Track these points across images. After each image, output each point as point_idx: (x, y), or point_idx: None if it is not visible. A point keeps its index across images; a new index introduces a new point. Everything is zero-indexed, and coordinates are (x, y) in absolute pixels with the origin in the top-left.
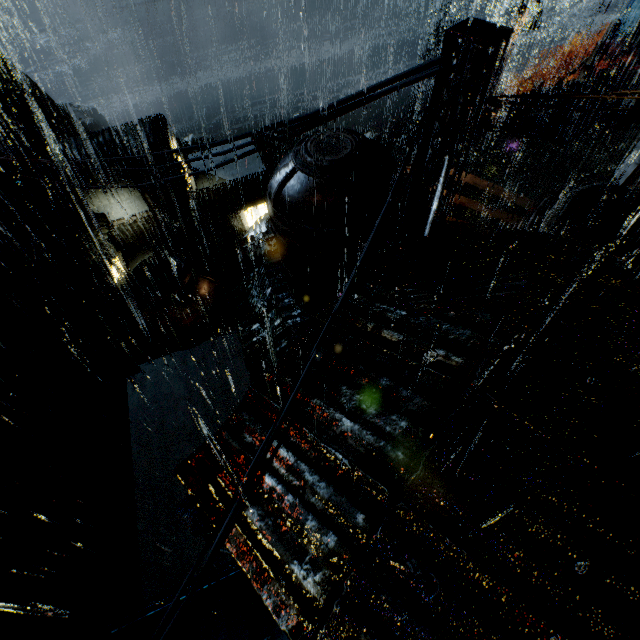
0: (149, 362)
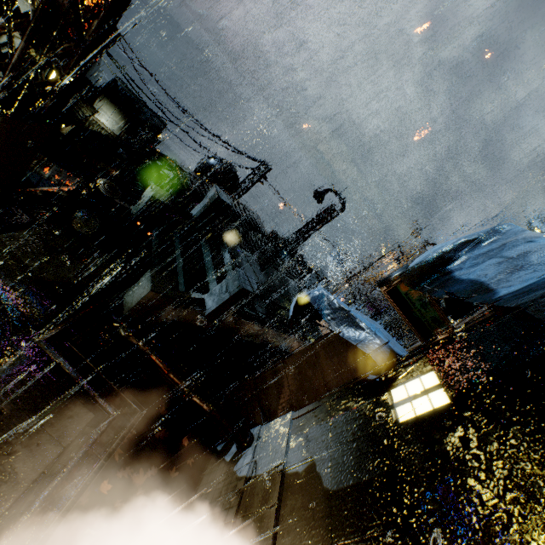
0: None
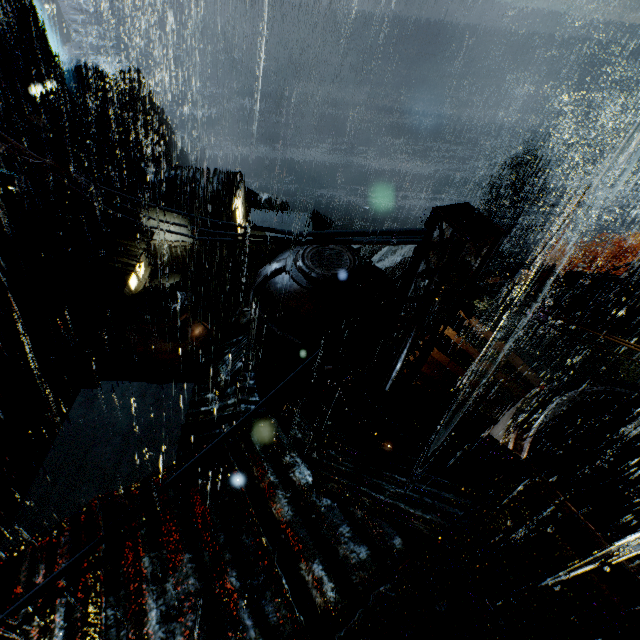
0: (111, 381)
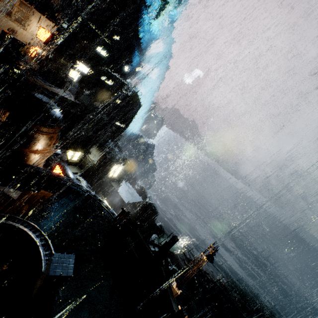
0: None
